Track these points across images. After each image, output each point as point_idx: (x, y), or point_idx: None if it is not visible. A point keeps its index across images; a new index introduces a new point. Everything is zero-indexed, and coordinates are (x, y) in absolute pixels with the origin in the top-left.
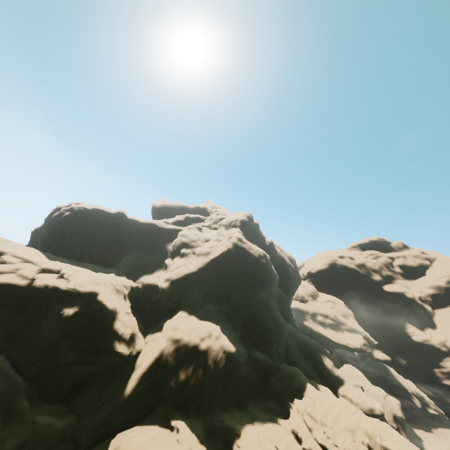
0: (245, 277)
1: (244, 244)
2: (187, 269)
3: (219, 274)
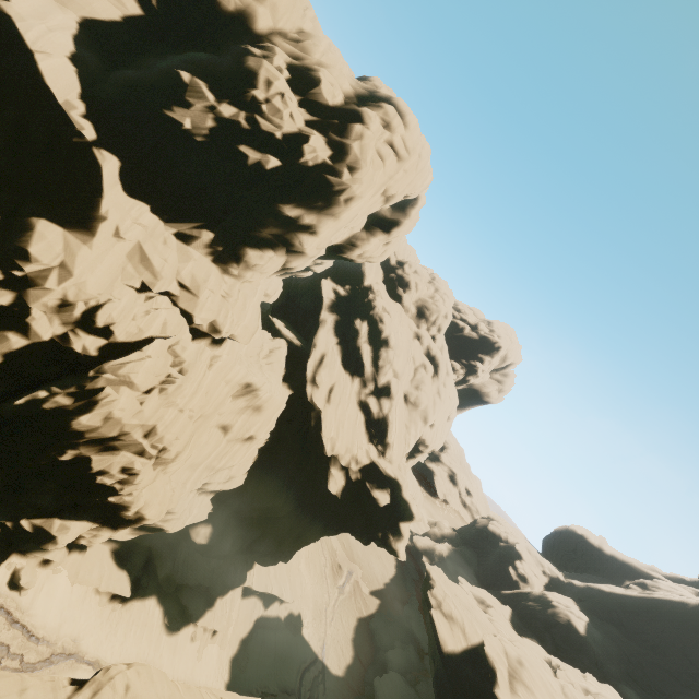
0: (685, 638)
1: None
2: (611, 589)
3: (654, 619)
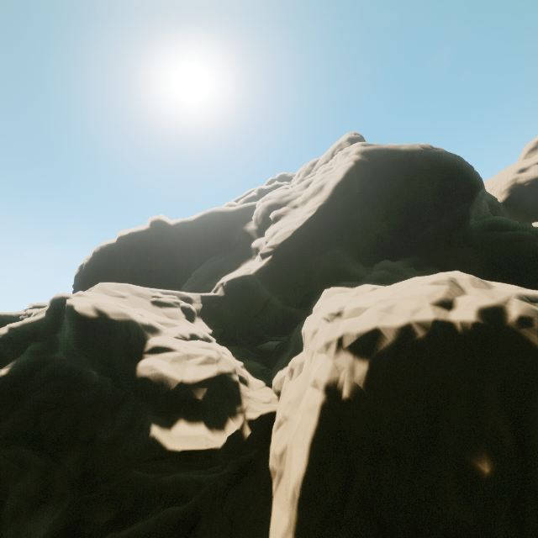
0: (423, 186)
1: (380, 145)
2: (295, 225)
3: (364, 210)
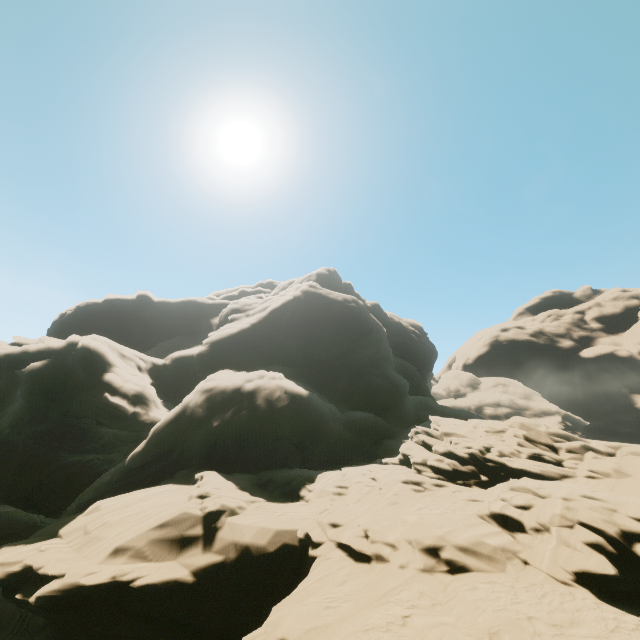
0: (326, 326)
1: (319, 290)
2: (235, 329)
3: (287, 331)
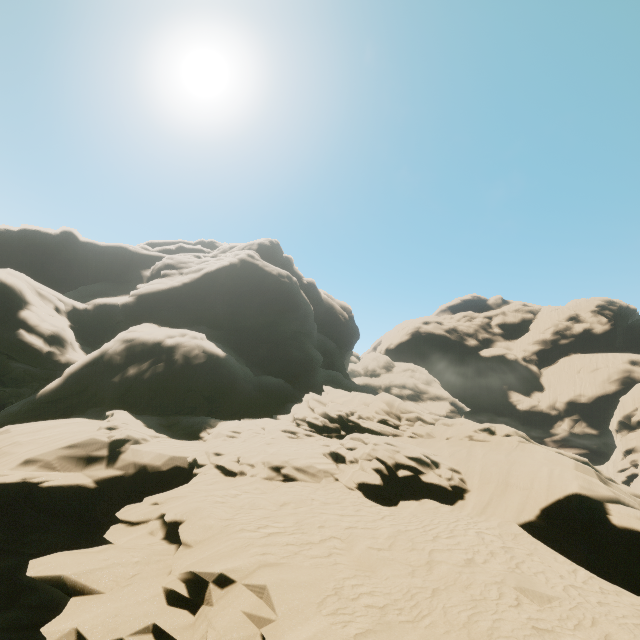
0: (257, 296)
1: (257, 260)
2: (165, 285)
3: (219, 295)
